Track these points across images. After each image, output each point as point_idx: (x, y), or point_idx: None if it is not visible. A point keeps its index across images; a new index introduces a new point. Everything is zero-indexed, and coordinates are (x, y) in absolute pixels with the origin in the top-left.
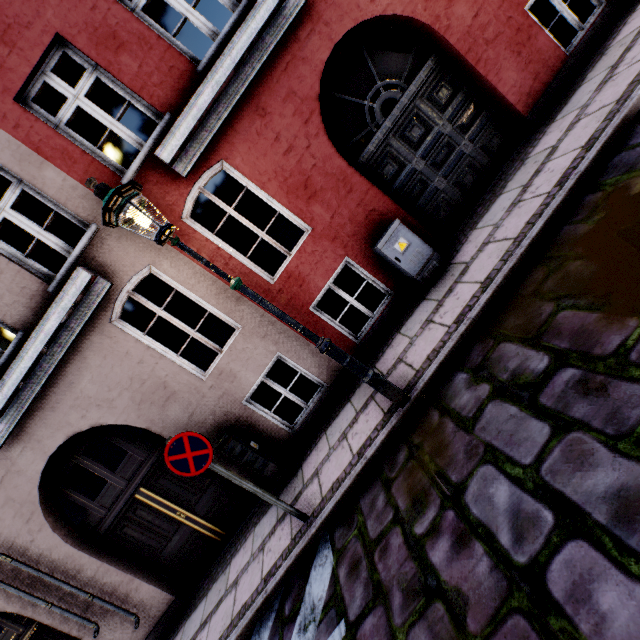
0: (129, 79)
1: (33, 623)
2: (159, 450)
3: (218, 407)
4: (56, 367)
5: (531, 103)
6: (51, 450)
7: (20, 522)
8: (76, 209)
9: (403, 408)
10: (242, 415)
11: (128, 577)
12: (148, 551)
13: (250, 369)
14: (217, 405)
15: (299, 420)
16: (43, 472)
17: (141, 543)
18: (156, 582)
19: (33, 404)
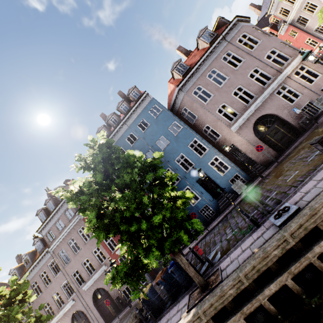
0: (115, 240)
1: (86, 316)
2: (109, 294)
3: (117, 291)
4: (99, 276)
5: (172, 256)
6: (95, 289)
7: (89, 298)
8: (106, 255)
9: (130, 308)
10: (120, 294)
11: (100, 315)
12: (104, 312)
13: (123, 286)
14: (117, 291)
15: (129, 299)
16: (94, 291)
17: (103, 310)
18: (103, 318)
19: (95, 281)
